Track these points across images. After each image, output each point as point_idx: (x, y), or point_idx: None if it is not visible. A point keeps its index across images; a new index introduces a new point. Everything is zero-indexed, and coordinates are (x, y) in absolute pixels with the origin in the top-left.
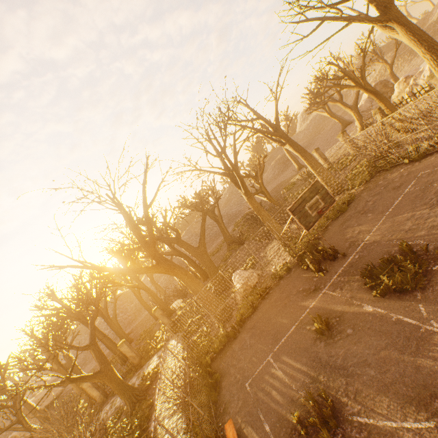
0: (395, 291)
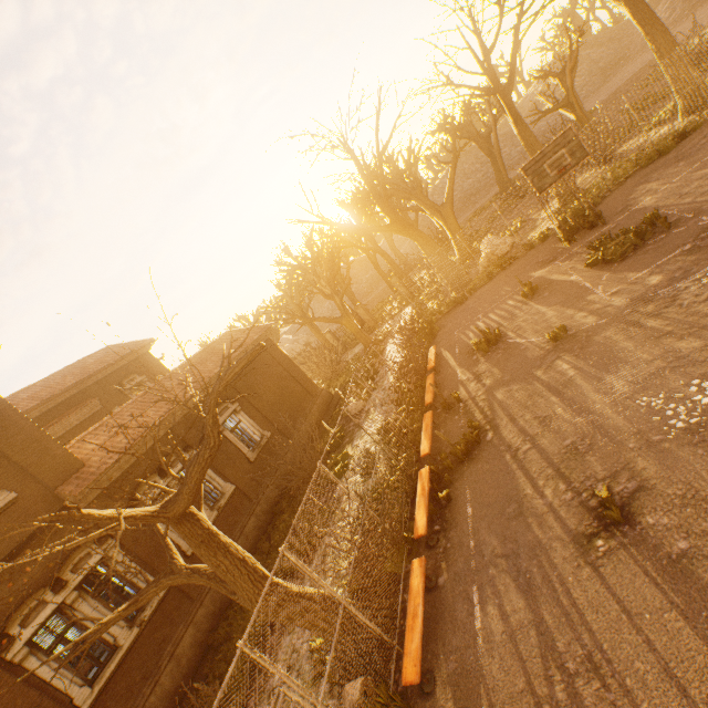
0: (603, 263)
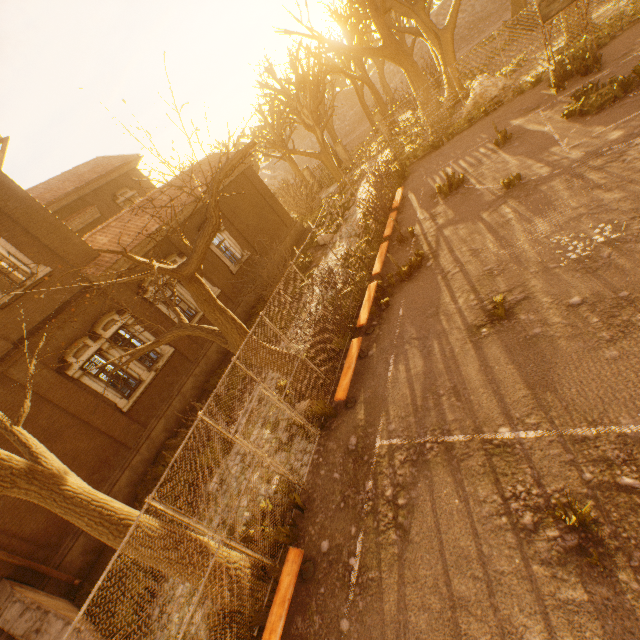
0: (579, 115)
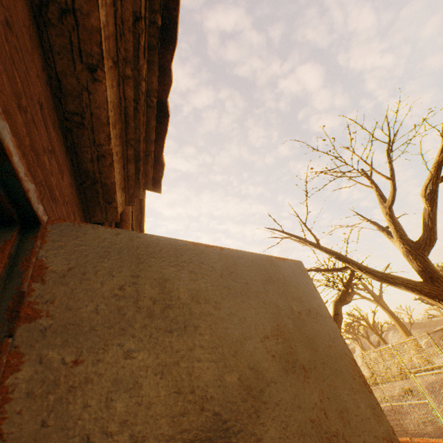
0: None
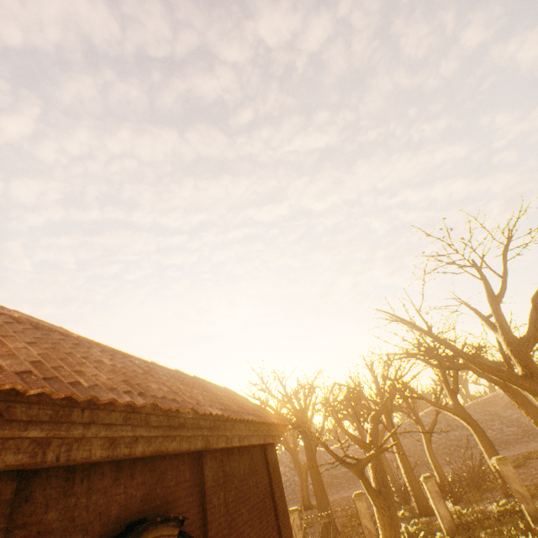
0: None
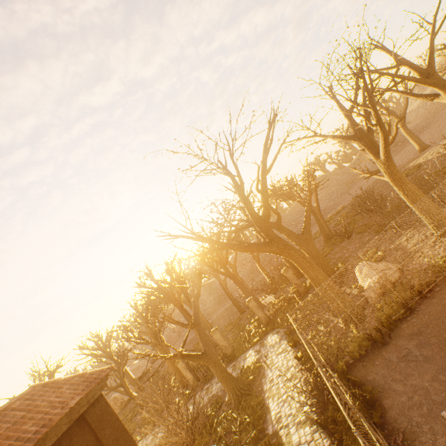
0: None
